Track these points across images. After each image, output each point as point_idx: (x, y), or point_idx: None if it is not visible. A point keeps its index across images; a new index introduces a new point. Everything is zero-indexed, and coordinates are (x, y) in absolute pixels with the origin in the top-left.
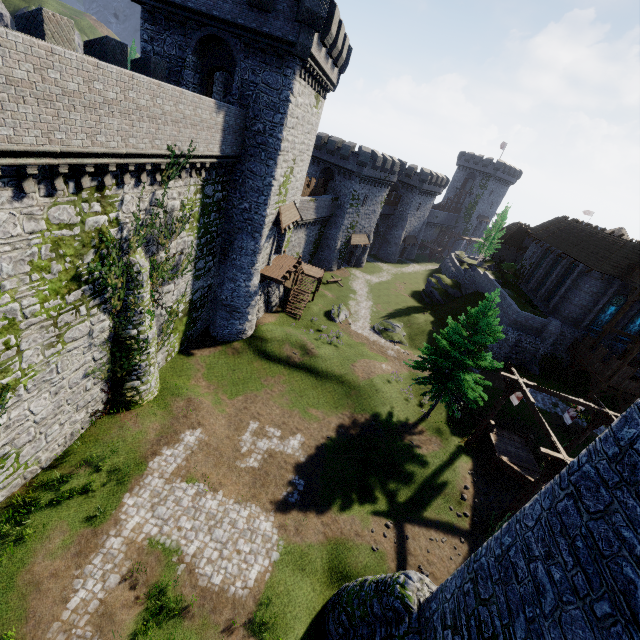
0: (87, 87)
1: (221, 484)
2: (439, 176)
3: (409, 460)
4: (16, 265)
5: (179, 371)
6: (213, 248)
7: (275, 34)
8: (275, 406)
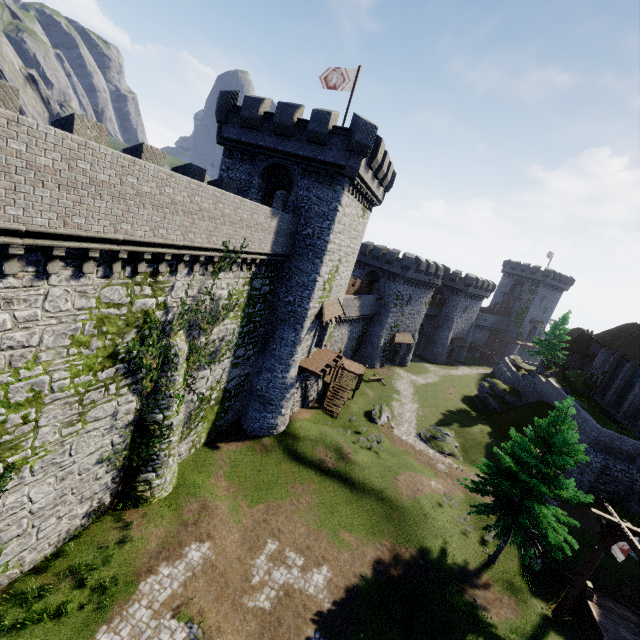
0: (159, 191)
1: (219, 629)
2: (485, 281)
3: (472, 629)
4: (57, 338)
5: (200, 466)
6: (255, 337)
7: (328, 160)
8: (300, 522)
